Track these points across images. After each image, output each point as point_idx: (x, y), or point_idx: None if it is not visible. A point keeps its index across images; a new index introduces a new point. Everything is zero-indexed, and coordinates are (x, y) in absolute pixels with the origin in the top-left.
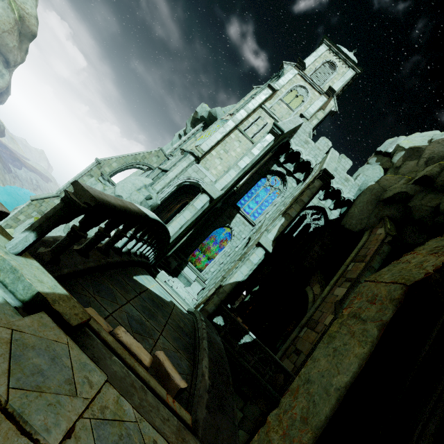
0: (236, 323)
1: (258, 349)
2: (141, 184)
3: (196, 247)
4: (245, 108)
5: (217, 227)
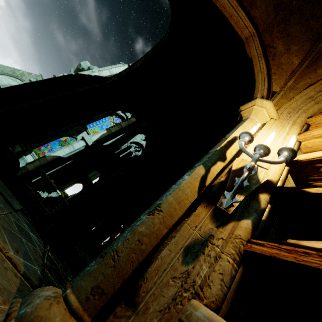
0: (49, 183)
1: (61, 202)
2: (7, 83)
3: (44, 143)
4: (110, 70)
5: (66, 136)
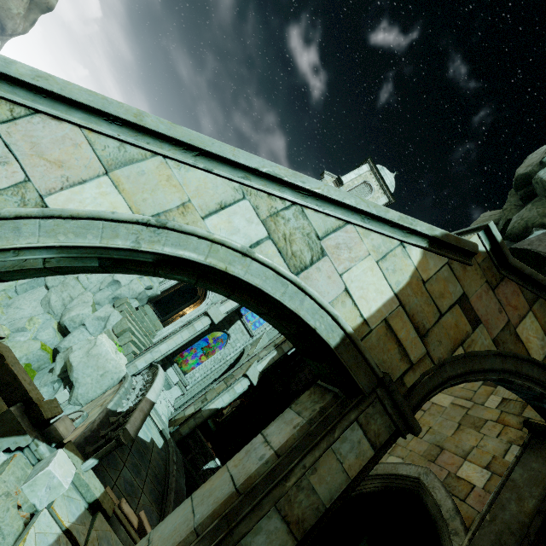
0: (205, 448)
1: None
2: None
3: (187, 347)
4: None
5: (214, 330)
